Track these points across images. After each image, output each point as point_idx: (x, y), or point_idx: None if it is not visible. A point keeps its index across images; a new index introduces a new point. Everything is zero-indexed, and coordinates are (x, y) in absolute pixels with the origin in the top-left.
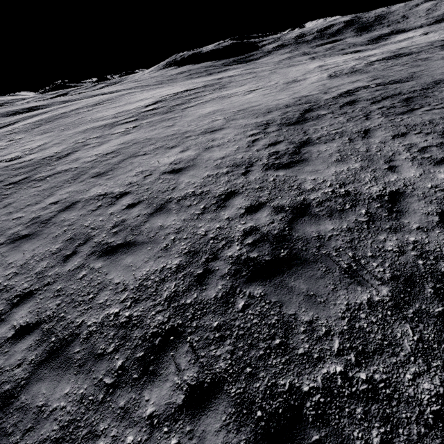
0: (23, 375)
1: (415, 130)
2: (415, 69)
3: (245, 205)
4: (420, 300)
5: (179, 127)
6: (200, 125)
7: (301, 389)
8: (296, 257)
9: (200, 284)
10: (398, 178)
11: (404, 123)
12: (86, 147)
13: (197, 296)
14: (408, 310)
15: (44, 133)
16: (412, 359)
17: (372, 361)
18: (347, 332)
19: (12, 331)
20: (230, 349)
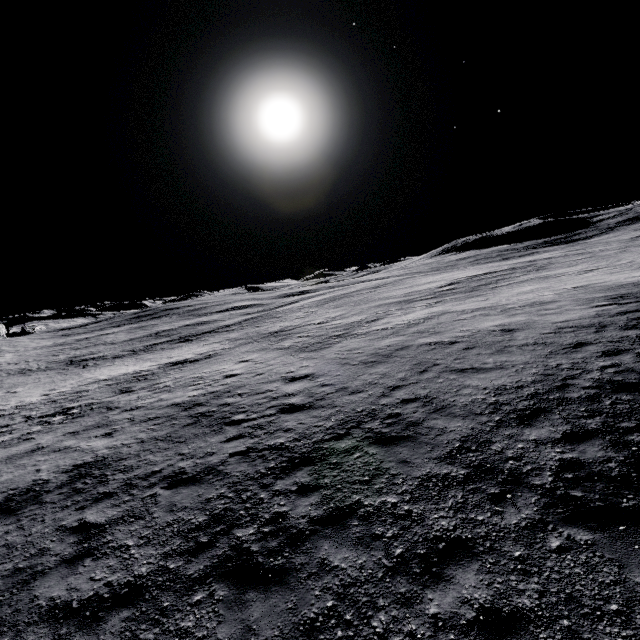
0: (421, 416)
1: None
2: None
3: (601, 350)
4: None
5: (495, 301)
6: (522, 299)
7: None
8: None
9: (561, 390)
10: None
11: None
12: (391, 315)
13: (559, 395)
14: None
15: (335, 307)
16: None
17: None
18: None
19: (398, 400)
20: (601, 421)
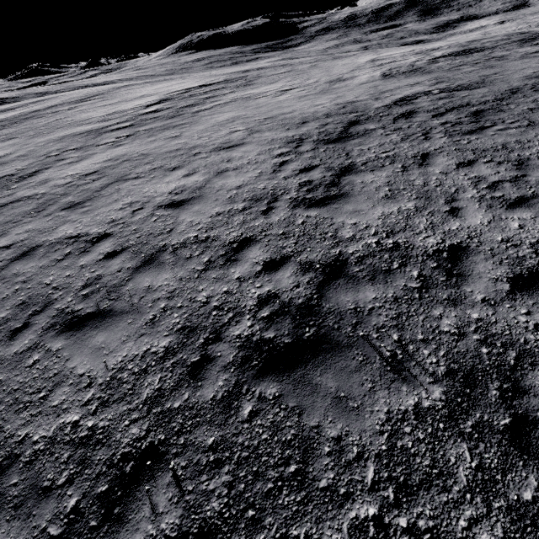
0: None
1: (484, 157)
2: (488, 70)
3: (263, 258)
4: (482, 407)
5: (186, 139)
6: (213, 138)
7: None
8: (325, 339)
9: (195, 379)
10: (461, 226)
11: (472, 147)
12: (60, 163)
13: (189, 397)
14: (466, 422)
15: (6, 139)
16: (468, 496)
17: (416, 499)
18: (385, 455)
19: None
20: (228, 480)
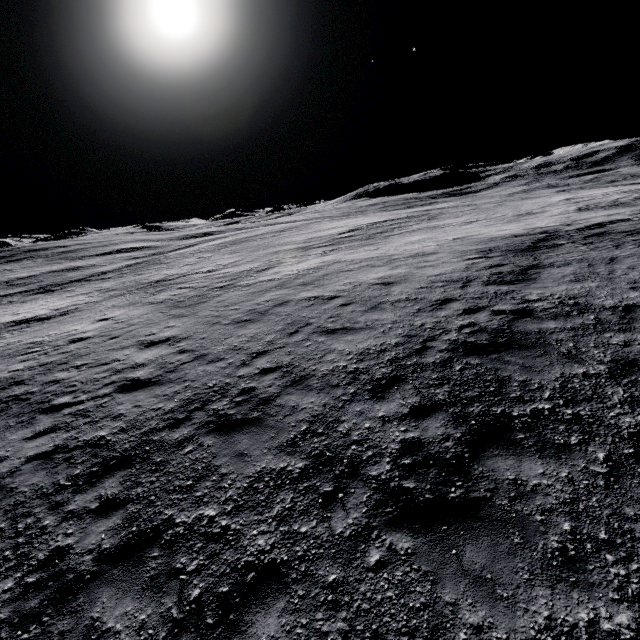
0: (275, 391)
1: None
2: None
3: (462, 308)
4: (637, 375)
5: (384, 251)
6: (408, 250)
7: (511, 414)
8: (514, 343)
9: (419, 354)
10: (639, 295)
11: None
12: (283, 264)
13: (416, 361)
14: (623, 380)
15: (232, 253)
16: (618, 406)
17: (579, 404)
18: (558, 389)
19: (258, 370)
20: (448, 390)
